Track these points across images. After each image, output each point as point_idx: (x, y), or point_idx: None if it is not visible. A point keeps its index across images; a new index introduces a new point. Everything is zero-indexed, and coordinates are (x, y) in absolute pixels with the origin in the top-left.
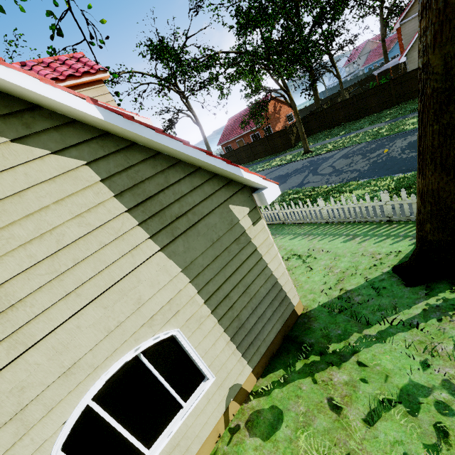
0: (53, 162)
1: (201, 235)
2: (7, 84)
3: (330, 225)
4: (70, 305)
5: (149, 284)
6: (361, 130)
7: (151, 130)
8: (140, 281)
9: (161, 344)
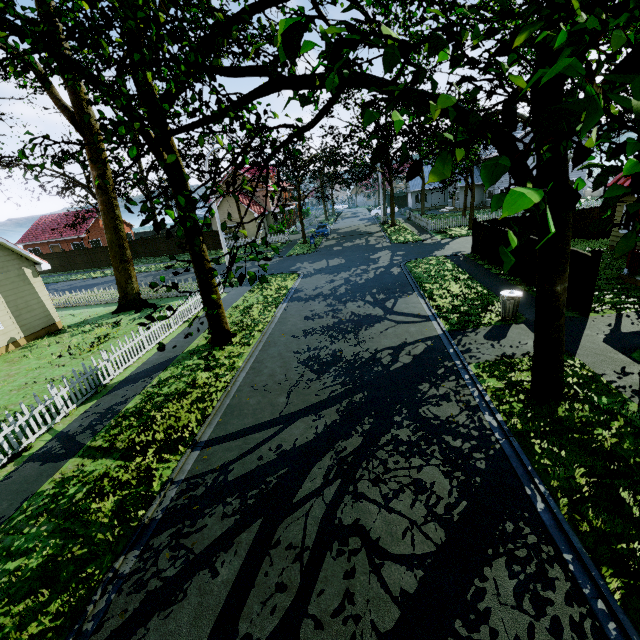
0: None
1: (6, 273)
2: None
3: (102, 304)
4: None
5: None
6: (171, 262)
7: None
8: None
9: None
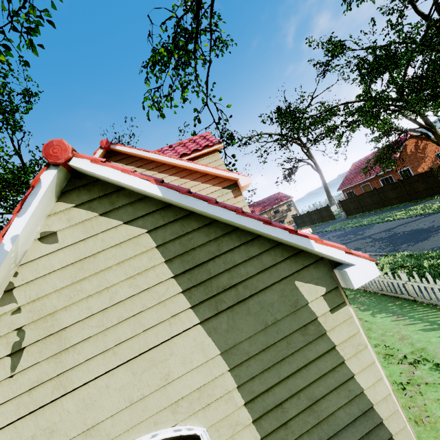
0: (123, 230)
1: (251, 314)
2: (102, 176)
3: None
4: (106, 361)
5: (181, 359)
6: None
7: (204, 202)
8: (172, 354)
9: (182, 439)
